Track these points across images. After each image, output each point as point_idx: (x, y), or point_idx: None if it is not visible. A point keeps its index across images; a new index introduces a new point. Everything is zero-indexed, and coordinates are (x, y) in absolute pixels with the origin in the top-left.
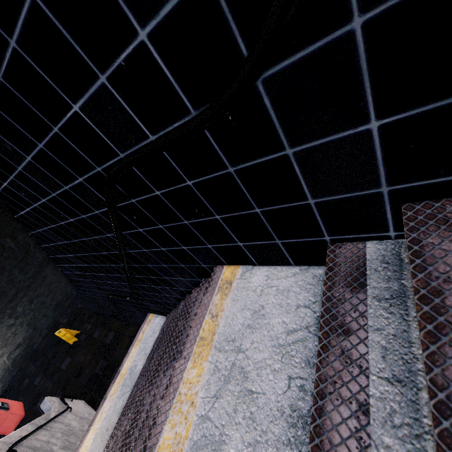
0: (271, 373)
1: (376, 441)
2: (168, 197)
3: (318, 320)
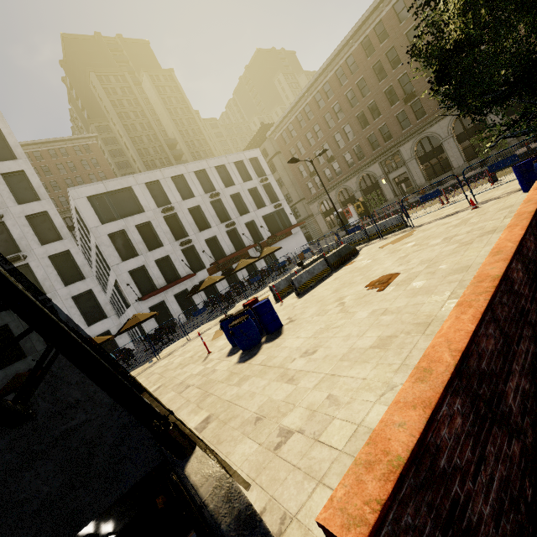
0: None
1: None
2: None
3: None
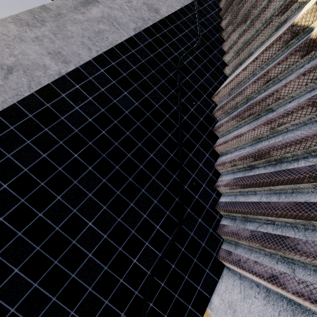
0: (252, 305)
1: (261, 261)
2: (167, 283)
3: (239, 278)
